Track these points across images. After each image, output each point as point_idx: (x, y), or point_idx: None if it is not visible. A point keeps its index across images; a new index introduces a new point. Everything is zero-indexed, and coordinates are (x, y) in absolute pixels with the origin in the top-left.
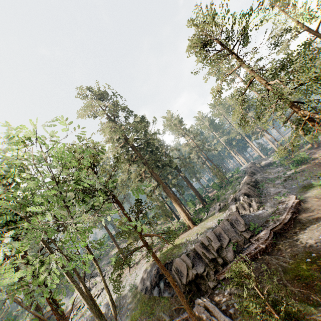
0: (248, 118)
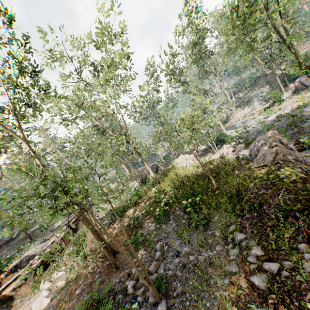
0: (13, 185)
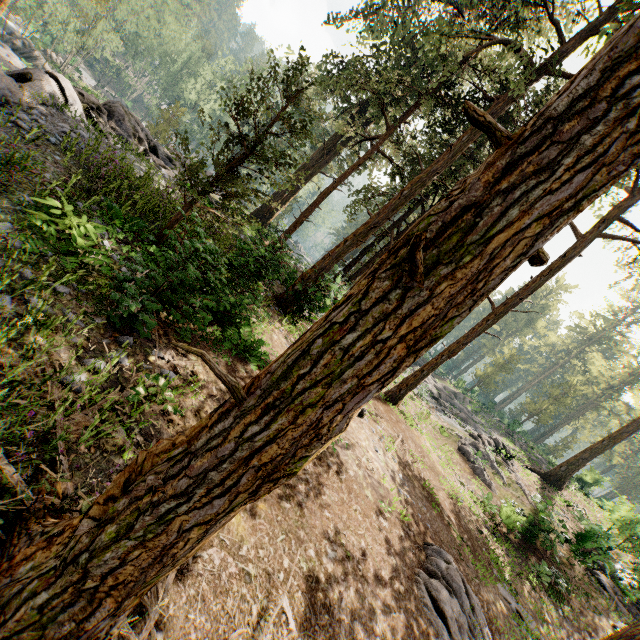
0: None
